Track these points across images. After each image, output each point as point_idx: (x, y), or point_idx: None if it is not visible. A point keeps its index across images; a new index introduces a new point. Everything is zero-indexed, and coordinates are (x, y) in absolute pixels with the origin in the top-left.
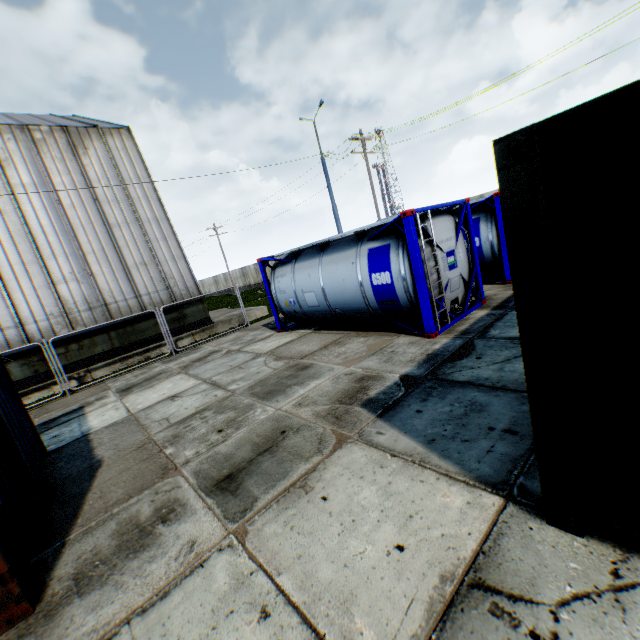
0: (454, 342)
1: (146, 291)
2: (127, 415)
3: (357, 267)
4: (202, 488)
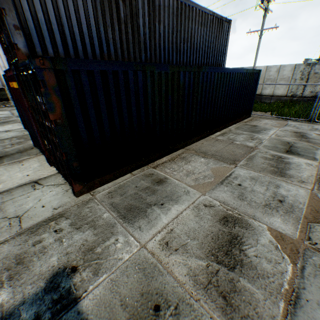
0: None
1: None
2: None
3: None
4: None
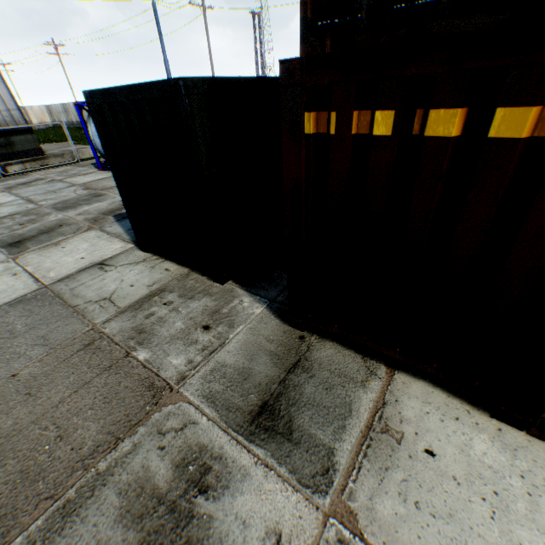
0: None
1: None
2: None
3: None
4: (1, 246)
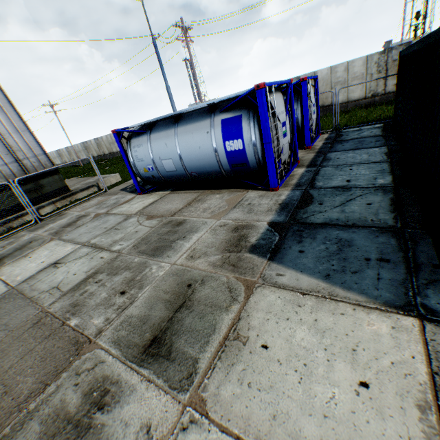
0: (294, 193)
1: None
2: (7, 289)
3: (212, 136)
4: (130, 358)
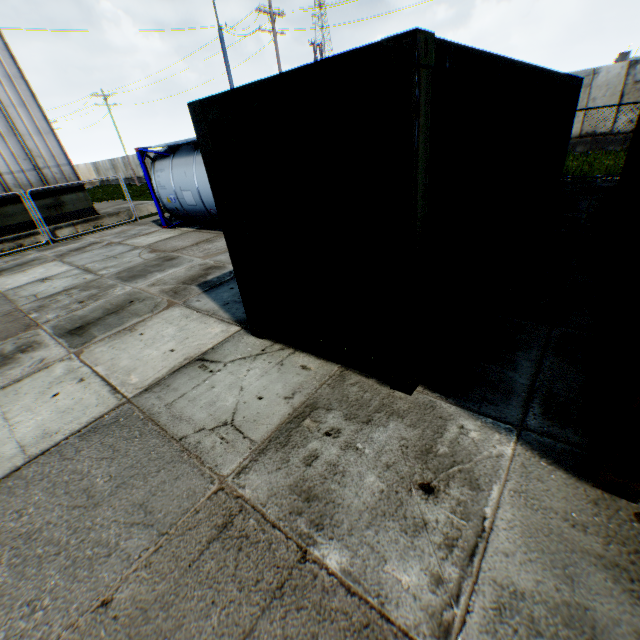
0: None
1: (8, 169)
2: None
3: None
4: (58, 335)
